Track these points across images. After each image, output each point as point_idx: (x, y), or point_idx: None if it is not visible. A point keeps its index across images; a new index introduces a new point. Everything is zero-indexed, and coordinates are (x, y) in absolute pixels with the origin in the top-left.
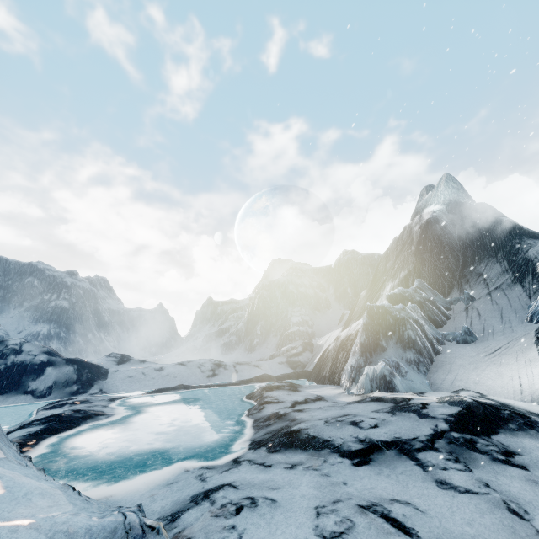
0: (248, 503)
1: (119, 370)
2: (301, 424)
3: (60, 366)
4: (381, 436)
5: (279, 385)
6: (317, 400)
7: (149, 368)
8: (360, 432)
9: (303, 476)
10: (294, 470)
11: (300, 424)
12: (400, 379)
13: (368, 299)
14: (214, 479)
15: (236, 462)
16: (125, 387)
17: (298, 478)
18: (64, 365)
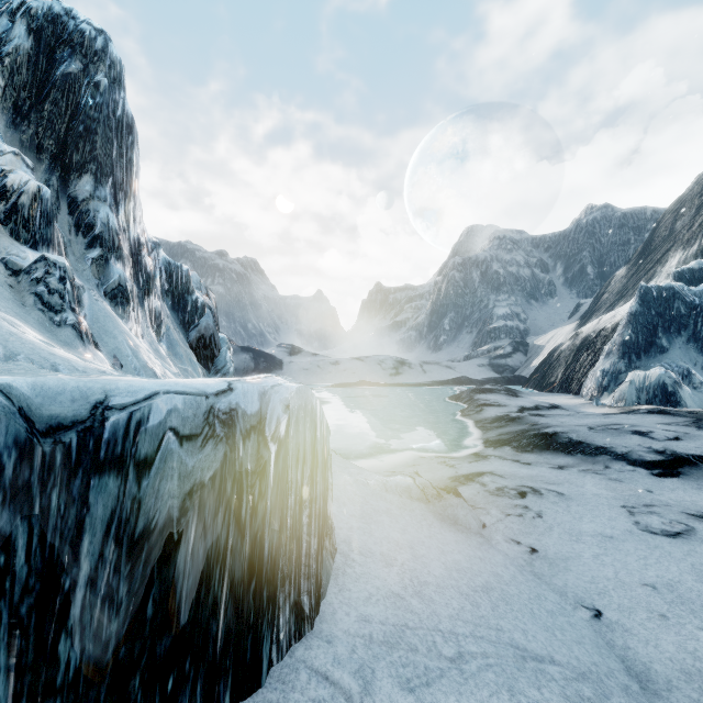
0: (528, 490)
1: (293, 362)
2: (554, 427)
3: (236, 354)
4: (690, 450)
5: (491, 388)
6: (553, 408)
7: (324, 361)
8: (652, 443)
9: (583, 477)
10: (566, 471)
11: (551, 427)
12: (690, 391)
13: (631, 280)
14: (465, 467)
15: (479, 456)
16: (303, 380)
17: (577, 479)
18: (240, 352)
